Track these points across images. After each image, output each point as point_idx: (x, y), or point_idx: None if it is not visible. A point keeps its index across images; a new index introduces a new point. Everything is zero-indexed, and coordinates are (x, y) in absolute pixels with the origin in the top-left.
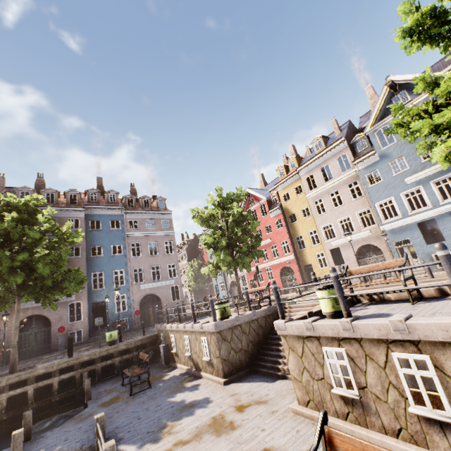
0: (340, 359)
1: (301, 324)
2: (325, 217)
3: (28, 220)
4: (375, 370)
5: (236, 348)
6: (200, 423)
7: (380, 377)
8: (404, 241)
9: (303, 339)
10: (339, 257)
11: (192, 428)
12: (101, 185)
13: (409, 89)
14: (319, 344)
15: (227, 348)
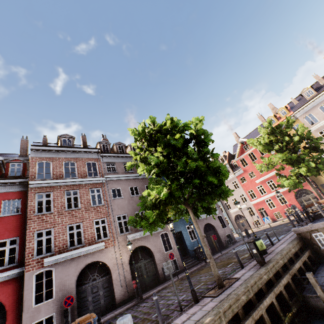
0: None
1: None
2: None
3: None
4: None
5: None
6: None
7: None
8: None
9: None
10: None
11: None
12: None
13: None
14: None
15: None
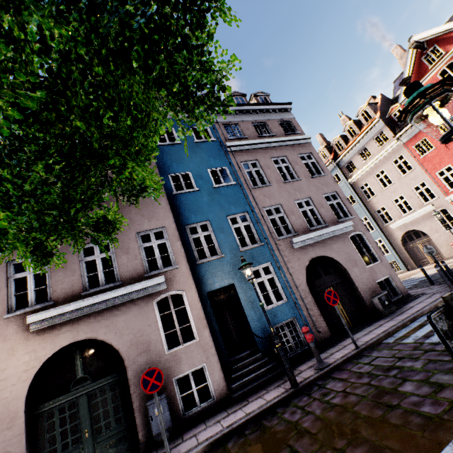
0: None
1: None
2: None
3: None
4: None
5: None
6: None
7: None
8: None
9: None
10: None
11: None
12: None
13: None
14: None
15: None
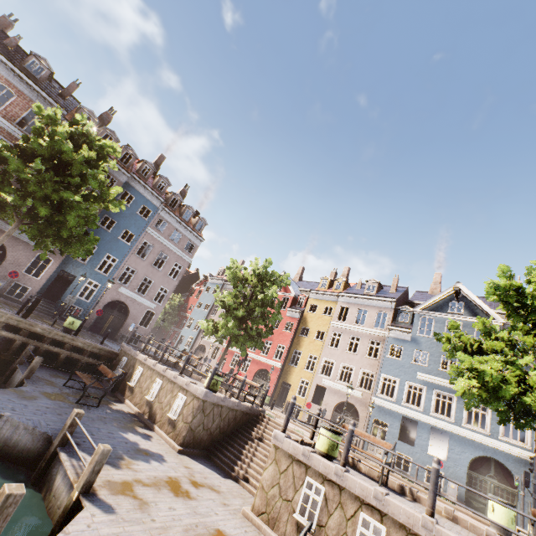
0: (316, 493)
1: (300, 447)
2: (334, 353)
3: (91, 160)
4: (340, 517)
5: (206, 425)
6: (157, 475)
7: (341, 525)
8: (381, 422)
9: (293, 460)
10: (319, 396)
11: (150, 475)
12: (159, 164)
13: (466, 305)
14: (305, 472)
15: (200, 420)
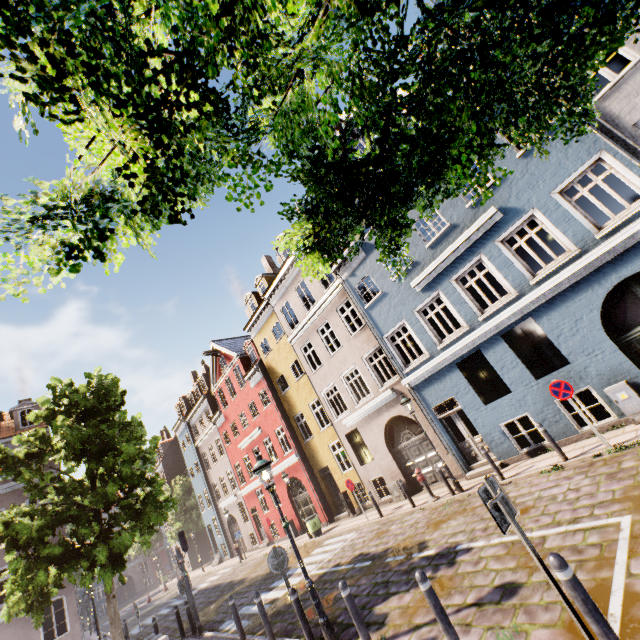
0: None
1: None
2: (324, 373)
3: None
4: None
5: None
6: None
7: None
8: None
9: None
10: None
11: None
12: None
13: None
14: None
15: None
